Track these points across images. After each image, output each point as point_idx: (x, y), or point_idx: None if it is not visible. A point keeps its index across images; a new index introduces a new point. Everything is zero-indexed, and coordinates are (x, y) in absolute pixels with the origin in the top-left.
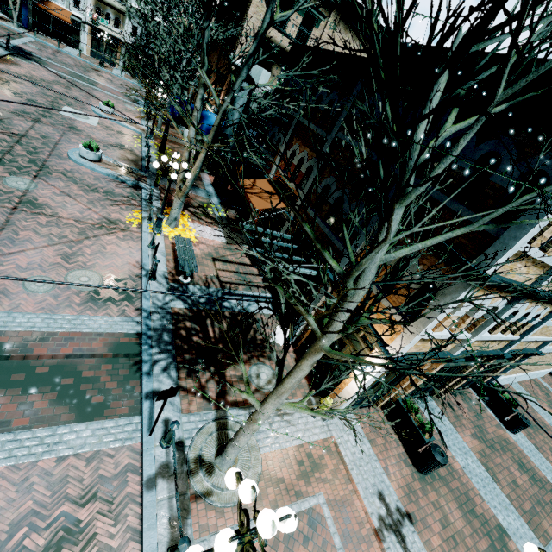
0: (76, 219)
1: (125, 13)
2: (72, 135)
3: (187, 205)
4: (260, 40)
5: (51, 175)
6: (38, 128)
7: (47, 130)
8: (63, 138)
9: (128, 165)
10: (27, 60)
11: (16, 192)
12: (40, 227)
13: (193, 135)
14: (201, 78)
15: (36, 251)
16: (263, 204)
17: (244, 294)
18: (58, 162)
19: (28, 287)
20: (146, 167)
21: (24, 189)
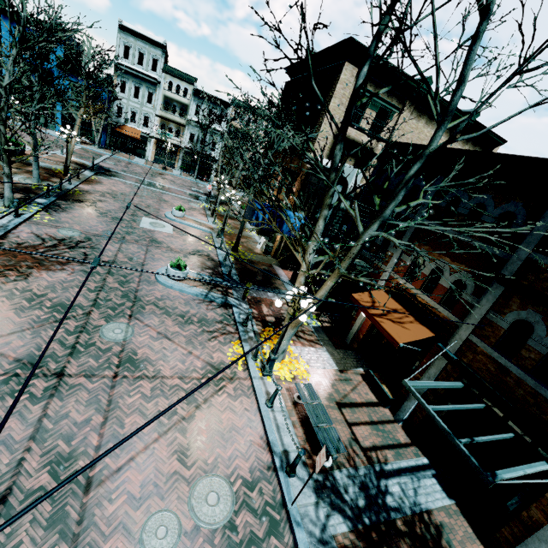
0: (180, 375)
1: (185, 125)
2: (155, 250)
3: (280, 319)
4: (425, 159)
5: (144, 310)
6: (125, 249)
7: (133, 249)
8: (147, 256)
9: (210, 275)
10: (107, 177)
11: (114, 347)
12: (146, 401)
13: (311, 258)
14: (327, 199)
15: (147, 453)
16: (404, 334)
17: (399, 468)
18: (148, 289)
19: (148, 546)
20: (227, 275)
21: (122, 339)
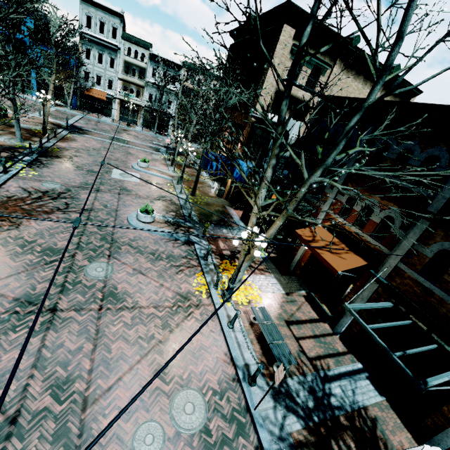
0: (154, 305)
1: (144, 86)
2: (126, 197)
3: (234, 252)
4: (364, 111)
5: (120, 250)
6: (100, 198)
7: (107, 198)
8: (120, 202)
9: (174, 217)
10: (80, 135)
11: (98, 284)
12: (127, 329)
13: (261, 202)
14: (274, 150)
15: (132, 373)
16: (341, 263)
17: (339, 373)
18: (122, 232)
19: None
20: (188, 217)
21: (103, 277)
